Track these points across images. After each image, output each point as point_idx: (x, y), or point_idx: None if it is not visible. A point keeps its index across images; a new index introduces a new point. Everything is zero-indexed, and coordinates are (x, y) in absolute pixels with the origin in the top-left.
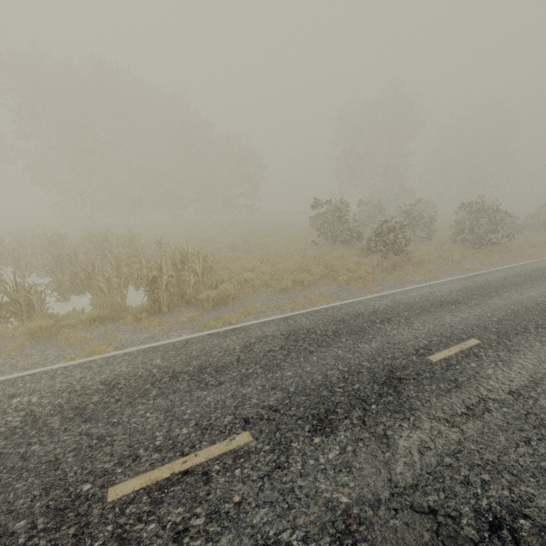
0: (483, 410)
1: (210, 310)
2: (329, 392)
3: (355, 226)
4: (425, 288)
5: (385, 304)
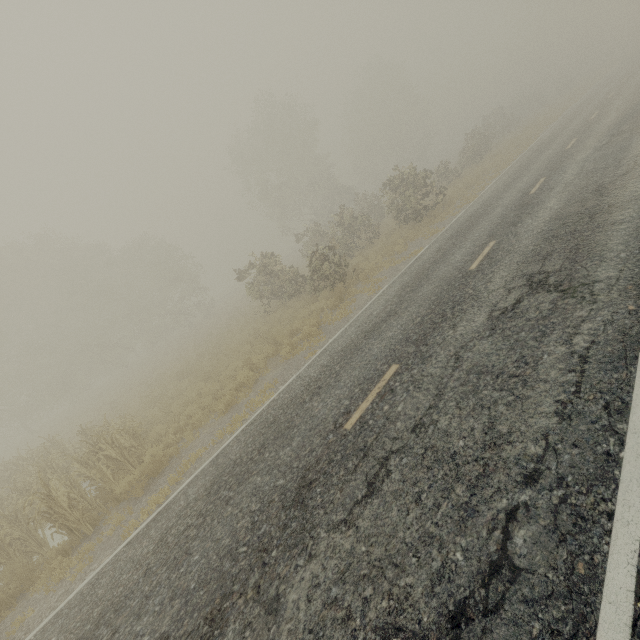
0: (383, 478)
1: (143, 496)
2: (232, 560)
3: (293, 272)
4: (364, 313)
5: (321, 364)
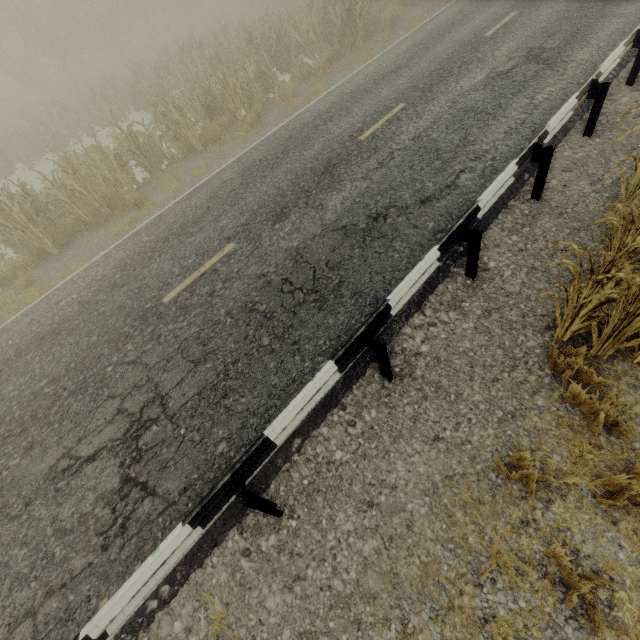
0: None
1: (390, 30)
2: None
3: None
4: None
5: None
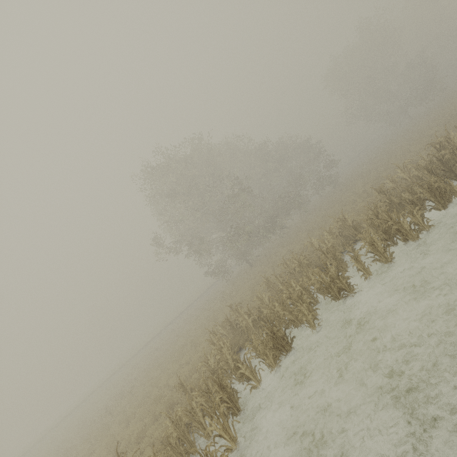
0: None
1: None
2: None
3: None
4: None
5: None
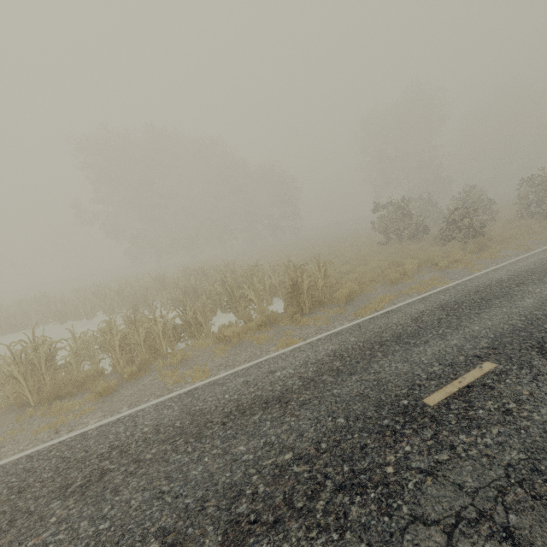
0: None
1: (345, 306)
2: (526, 332)
3: (420, 220)
4: (530, 257)
5: (504, 274)
